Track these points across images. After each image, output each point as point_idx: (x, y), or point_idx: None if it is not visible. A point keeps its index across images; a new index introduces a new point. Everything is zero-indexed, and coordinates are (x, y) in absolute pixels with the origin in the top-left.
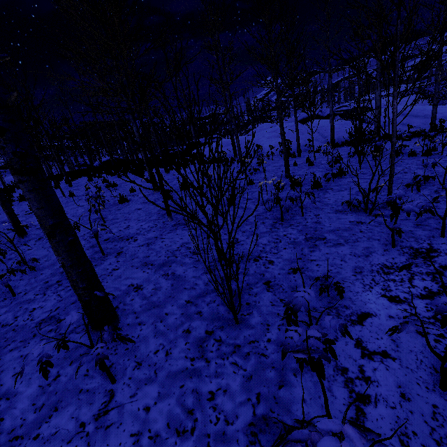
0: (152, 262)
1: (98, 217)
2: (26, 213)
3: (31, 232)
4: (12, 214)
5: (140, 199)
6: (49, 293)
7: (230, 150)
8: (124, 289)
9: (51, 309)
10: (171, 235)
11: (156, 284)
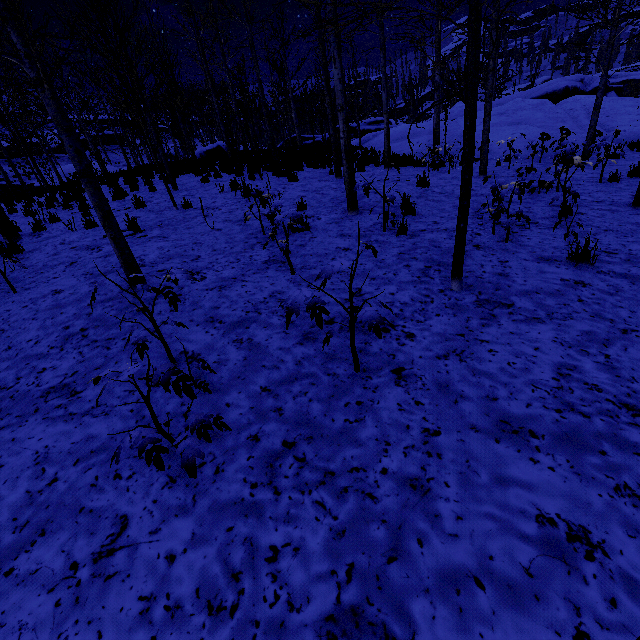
0: (525, 423)
1: (268, 259)
2: (124, 234)
3: (151, 278)
4: (122, 242)
5: (329, 226)
6: (287, 489)
7: (422, 144)
8: (536, 536)
9: (330, 566)
10: (496, 332)
11: (634, 535)
